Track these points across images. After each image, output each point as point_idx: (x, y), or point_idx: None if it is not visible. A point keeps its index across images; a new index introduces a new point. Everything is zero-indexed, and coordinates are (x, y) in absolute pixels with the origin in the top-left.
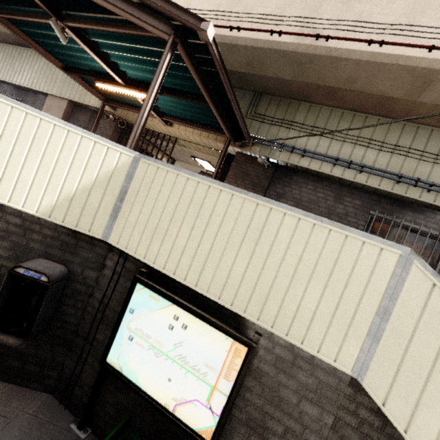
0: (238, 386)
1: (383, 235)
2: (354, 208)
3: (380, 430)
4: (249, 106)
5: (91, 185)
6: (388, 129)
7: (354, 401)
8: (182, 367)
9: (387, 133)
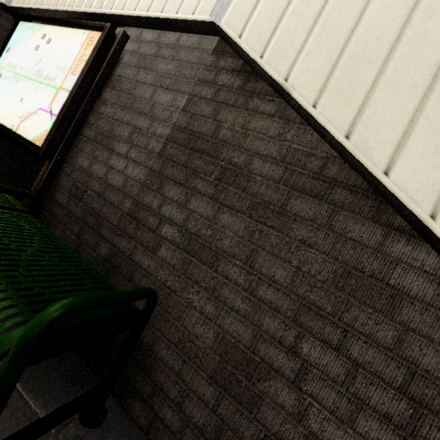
0: (81, 74)
1: None
2: None
3: (240, 91)
4: None
5: None
6: None
7: (215, 69)
8: (36, 81)
9: None
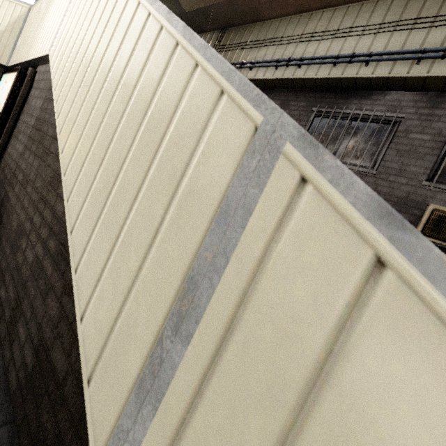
0: (7, 98)
1: (336, 139)
2: (298, 110)
3: None
4: (216, 41)
5: (5, 30)
6: (331, 18)
7: None
8: None
9: (330, 22)
